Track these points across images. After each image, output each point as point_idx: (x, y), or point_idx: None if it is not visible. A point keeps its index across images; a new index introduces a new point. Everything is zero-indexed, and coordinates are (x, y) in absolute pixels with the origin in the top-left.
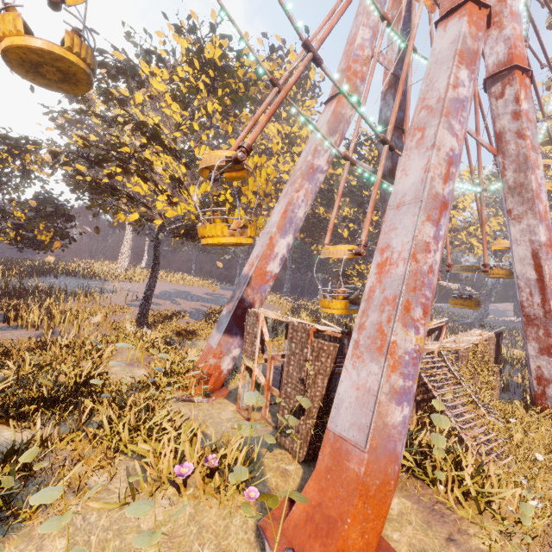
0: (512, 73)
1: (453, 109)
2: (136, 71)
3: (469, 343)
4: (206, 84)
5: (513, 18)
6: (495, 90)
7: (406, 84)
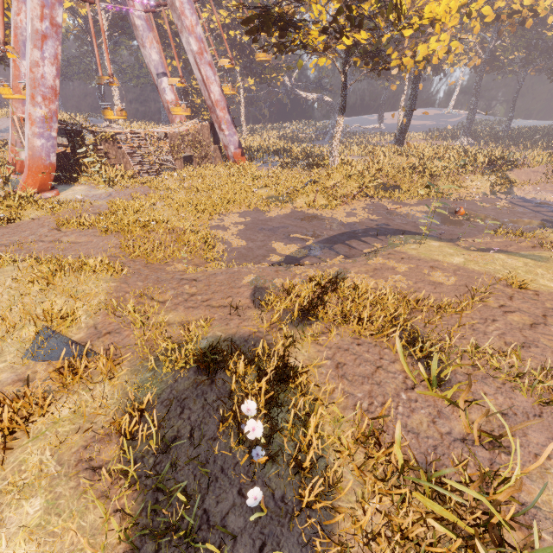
0: None
1: None
2: None
3: (179, 129)
4: None
5: None
6: None
7: None
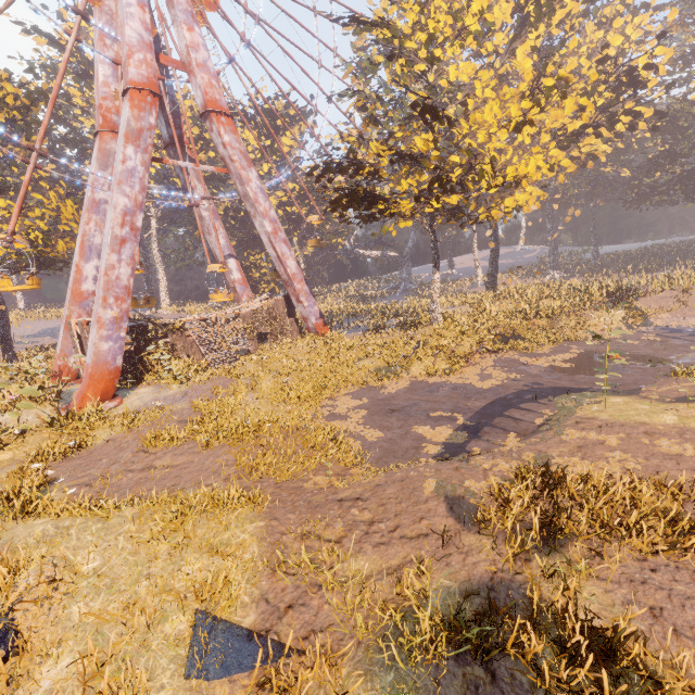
0: (210, 115)
1: (124, 178)
2: None
3: (252, 307)
4: None
5: (200, 69)
6: (208, 126)
7: (173, 103)
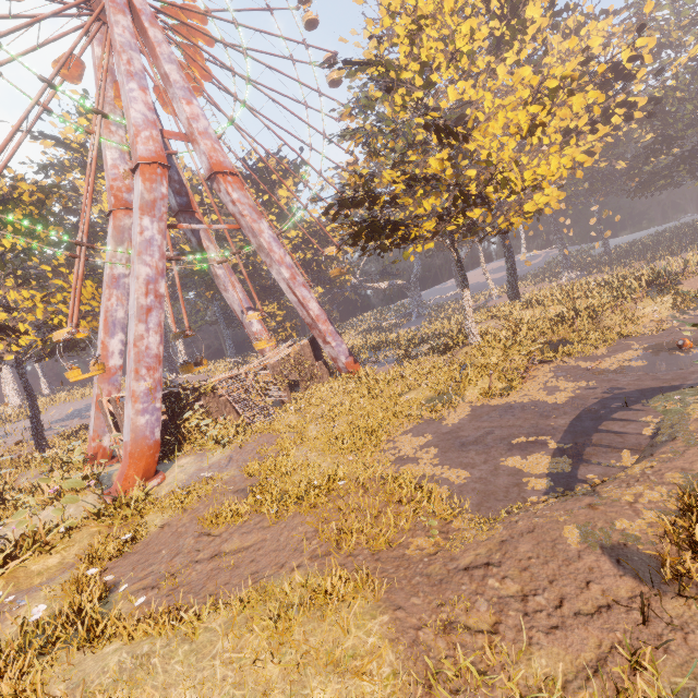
0: (217, 177)
1: (143, 249)
2: None
3: (279, 356)
4: None
5: (202, 137)
6: (216, 187)
7: (178, 174)
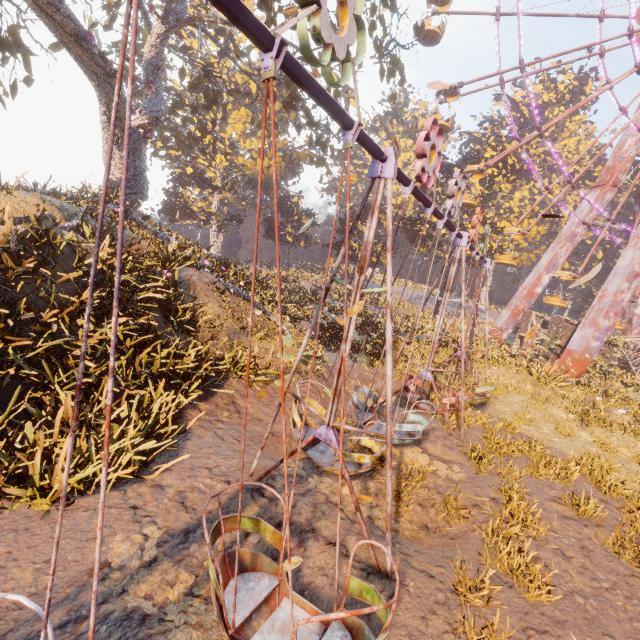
0: None
1: None
2: None
3: None
4: (501, 172)
5: None
6: None
7: None
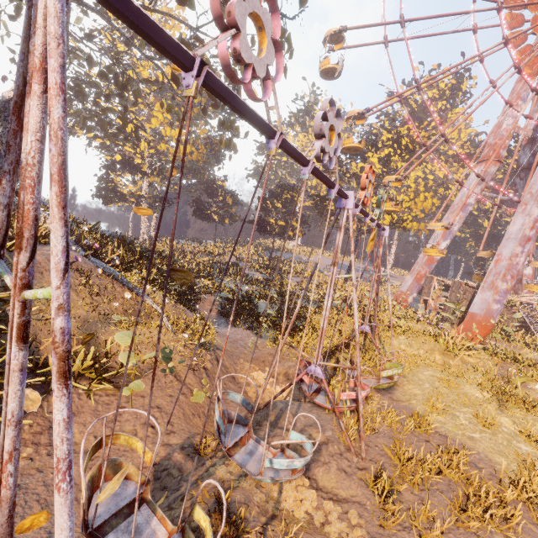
0: None
1: None
2: (361, 153)
3: None
4: (397, 152)
5: None
6: None
7: None
